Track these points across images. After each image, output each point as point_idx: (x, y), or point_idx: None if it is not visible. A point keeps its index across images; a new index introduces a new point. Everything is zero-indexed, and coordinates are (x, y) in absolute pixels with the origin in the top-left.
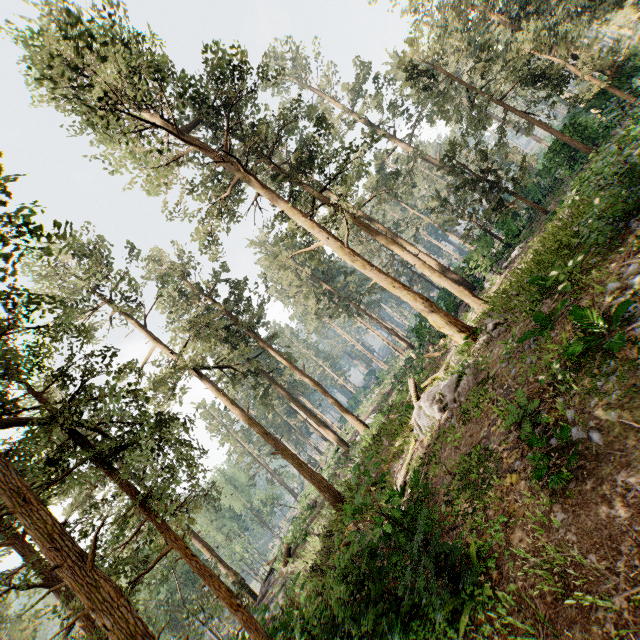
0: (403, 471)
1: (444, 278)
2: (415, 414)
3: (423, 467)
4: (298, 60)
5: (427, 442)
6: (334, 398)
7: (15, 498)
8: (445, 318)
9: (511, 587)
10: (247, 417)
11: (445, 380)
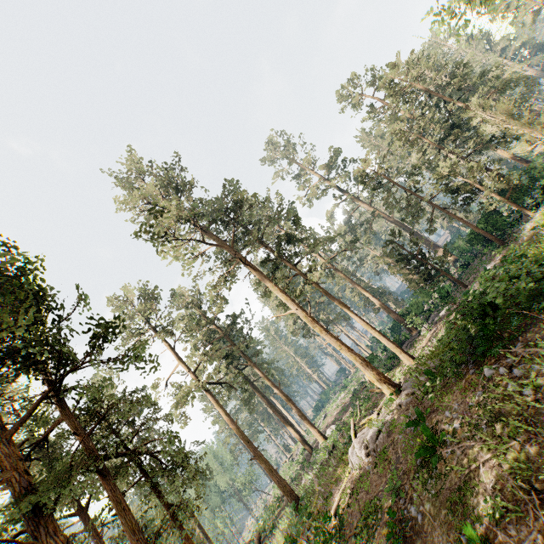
0: (338, 497)
1: (382, 336)
2: (350, 452)
3: (349, 499)
4: (288, 147)
5: (354, 478)
6: (301, 412)
7: (117, 506)
8: (377, 376)
9: None
10: (235, 427)
11: (372, 428)
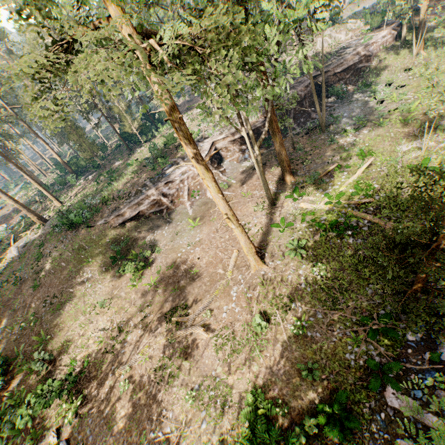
0: None
1: (45, 190)
2: (8, 251)
3: (4, 271)
4: None
5: (9, 262)
6: None
7: None
8: (33, 216)
9: (2, 301)
10: None
11: (24, 241)
